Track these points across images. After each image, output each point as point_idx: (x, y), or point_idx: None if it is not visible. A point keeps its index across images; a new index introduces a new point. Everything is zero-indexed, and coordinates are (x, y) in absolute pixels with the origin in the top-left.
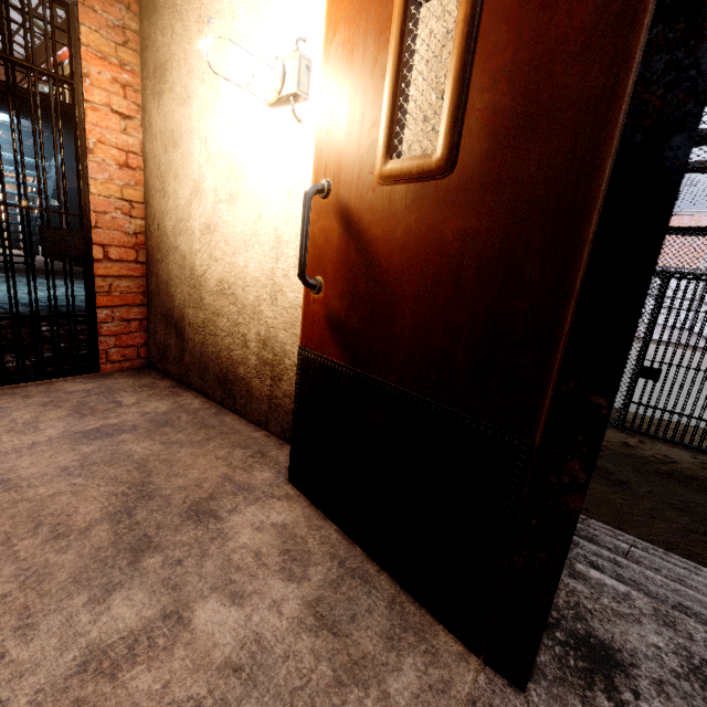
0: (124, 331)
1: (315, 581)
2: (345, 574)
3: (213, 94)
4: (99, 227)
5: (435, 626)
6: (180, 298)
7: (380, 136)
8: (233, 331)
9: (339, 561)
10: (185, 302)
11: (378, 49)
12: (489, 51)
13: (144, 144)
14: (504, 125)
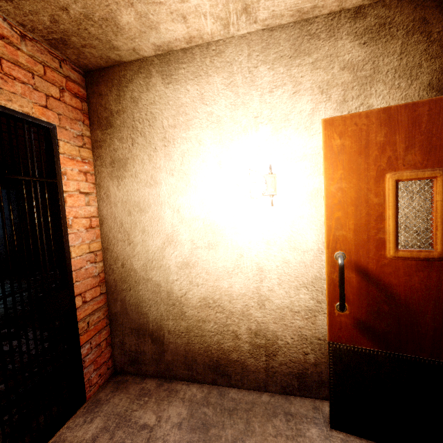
0: (98, 355)
1: None
2: None
3: (184, 183)
4: (78, 280)
5: None
6: (156, 314)
7: (389, 238)
8: (222, 330)
9: None
10: (162, 316)
11: (375, 197)
12: None
13: (99, 208)
14: None
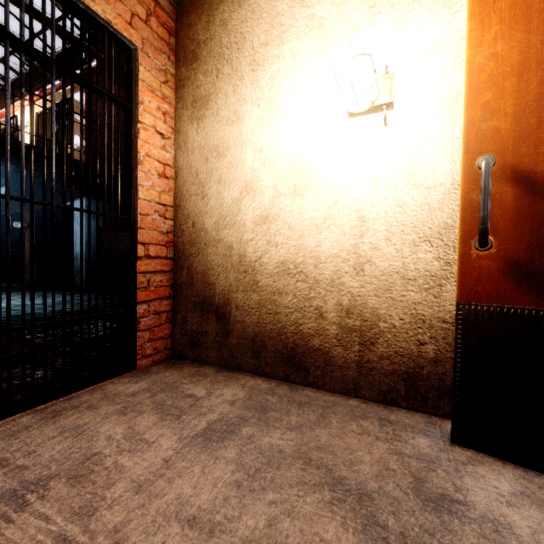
0: (155, 324)
1: None
2: None
3: (271, 113)
4: (143, 227)
5: None
6: (224, 285)
7: None
8: (302, 306)
9: None
10: (230, 287)
11: None
12: None
13: (176, 158)
14: None
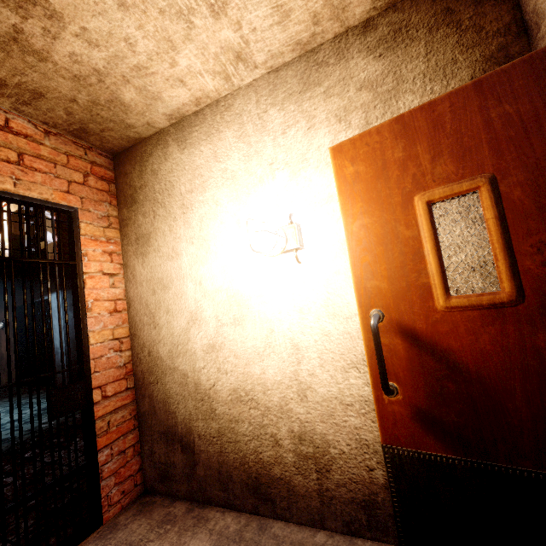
0: (121, 465)
1: None
2: None
3: (204, 250)
4: (97, 370)
5: None
6: (184, 413)
7: (434, 281)
8: (259, 434)
9: None
10: (190, 416)
11: (406, 229)
12: (523, 233)
13: (127, 290)
14: None
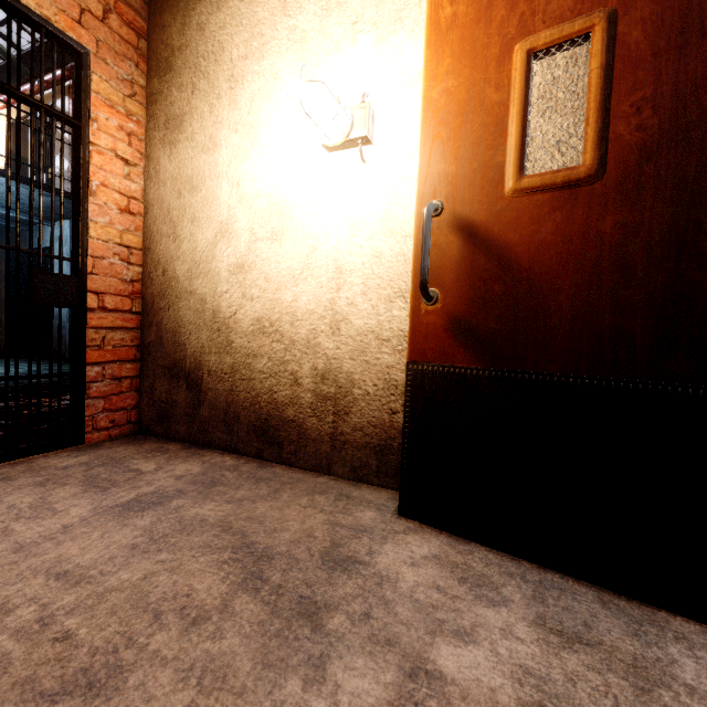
0: (114, 392)
1: (518, 601)
2: (537, 588)
3: (249, 141)
4: (96, 272)
5: (659, 614)
6: (196, 346)
7: (510, 157)
8: (277, 371)
9: (520, 577)
10: (203, 348)
11: (495, 92)
12: (627, 88)
13: (146, 190)
14: (654, 139)
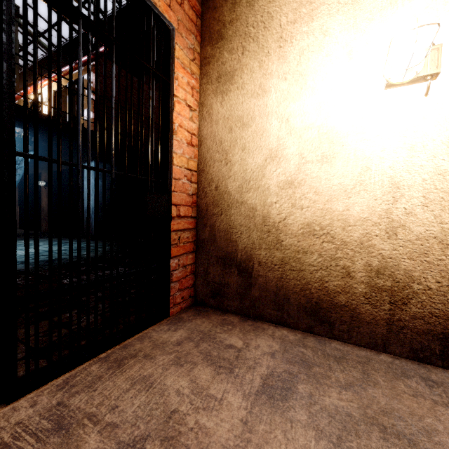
0: (183, 276)
1: None
2: None
3: (298, 86)
4: (175, 190)
5: None
6: (246, 242)
7: None
8: (328, 265)
9: None
10: (253, 245)
11: None
12: None
13: (200, 128)
14: None
